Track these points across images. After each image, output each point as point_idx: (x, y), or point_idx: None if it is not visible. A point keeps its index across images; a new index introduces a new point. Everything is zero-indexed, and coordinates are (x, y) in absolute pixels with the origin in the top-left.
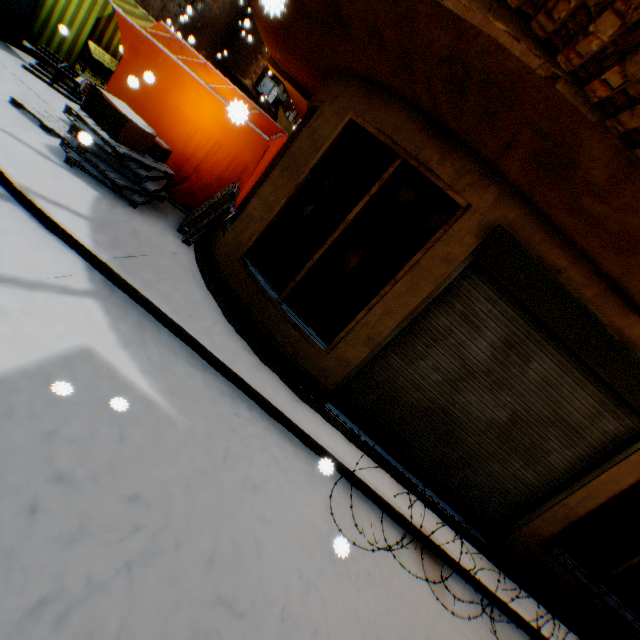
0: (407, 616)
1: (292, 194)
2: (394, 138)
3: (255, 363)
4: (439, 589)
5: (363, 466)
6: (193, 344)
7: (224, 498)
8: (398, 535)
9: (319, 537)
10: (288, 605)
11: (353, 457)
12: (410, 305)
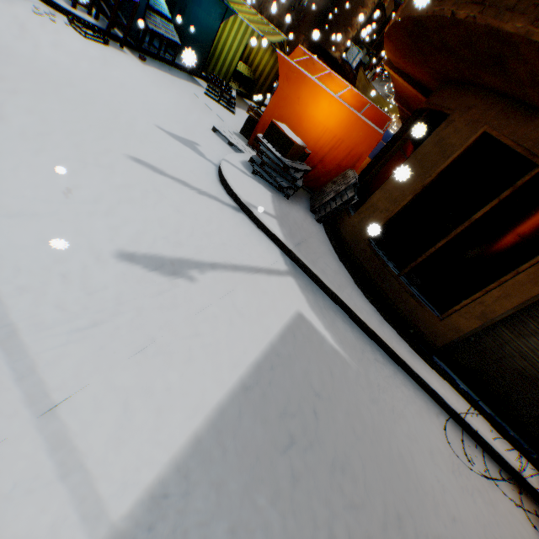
0: (511, 530)
1: (417, 192)
2: (532, 151)
3: (381, 321)
4: (533, 519)
5: (465, 410)
6: (342, 306)
7: (385, 419)
8: (495, 469)
9: (442, 457)
10: (435, 497)
11: (457, 402)
12: (529, 292)
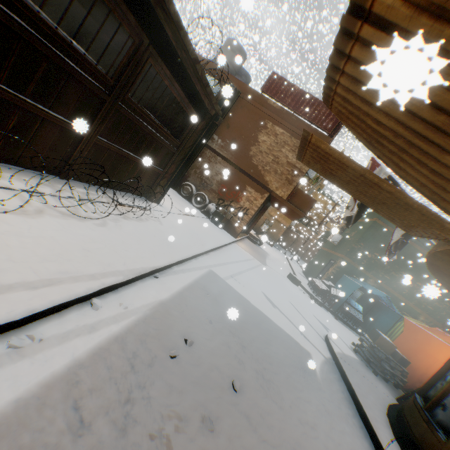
0: None
1: (449, 357)
2: None
3: (385, 426)
4: None
5: None
6: (352, 392)
7: (311, 390)
8: None
9: None
10: (300, 409)
11: None
12: None
